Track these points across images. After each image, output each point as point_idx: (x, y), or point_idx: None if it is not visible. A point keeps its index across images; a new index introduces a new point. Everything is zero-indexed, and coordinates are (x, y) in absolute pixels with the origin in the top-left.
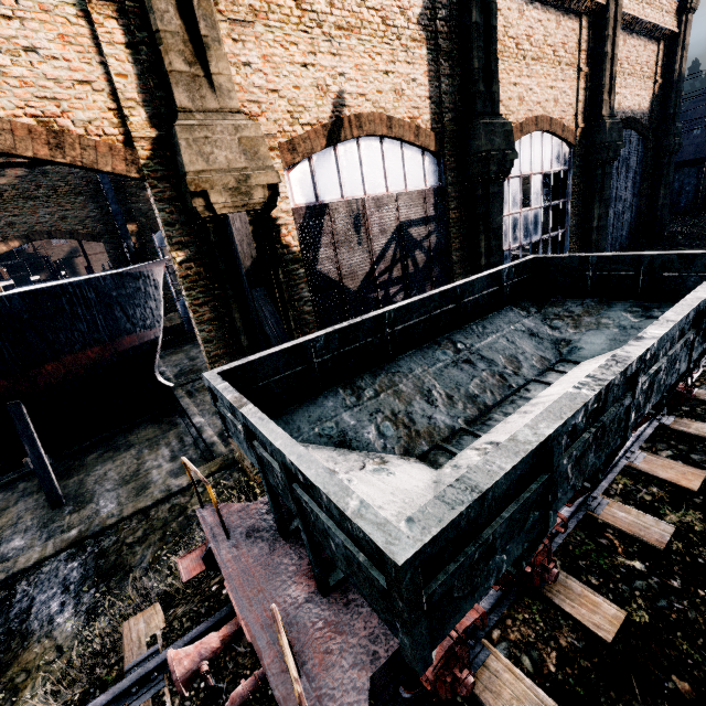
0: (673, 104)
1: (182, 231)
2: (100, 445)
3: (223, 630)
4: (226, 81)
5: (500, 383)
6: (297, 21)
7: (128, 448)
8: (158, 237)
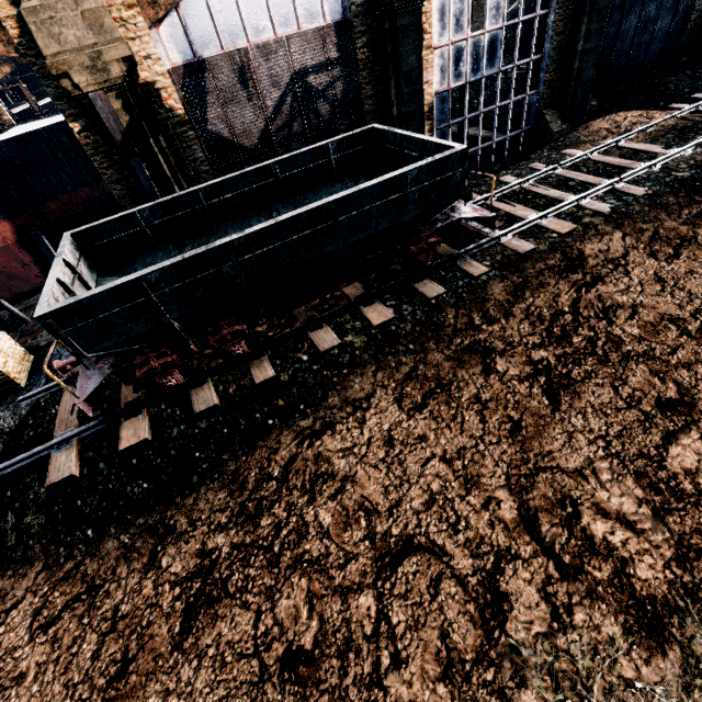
0: None
1: (71, 104)
2: None
3: None
4: None
5: None
6: None
7: None
8: None
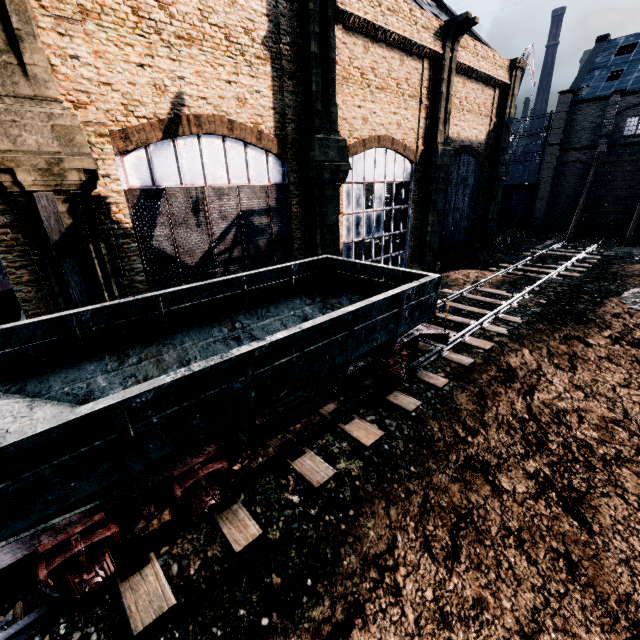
0: (503, 140)
1: None
2: None
3: None
4: (42, 72)
5: None
6: (133, 25)
7: None
8: None
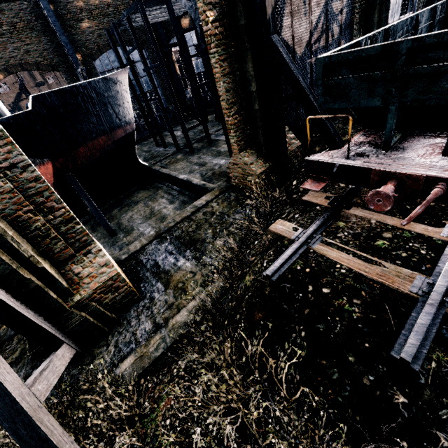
0: None
1: None
2: (115, 205)
3: (390, 183)
4: None
5: None
6: None
7: (136, 203)
8: (97, 64)
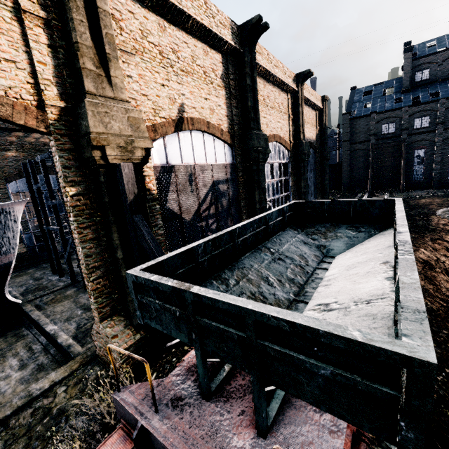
0: (325, 138)
1: (76, 173)
2: None
3: None
4: (120, 82)
5: (302, 270)
6: (159, 61)
7: None
8: (11, 186)
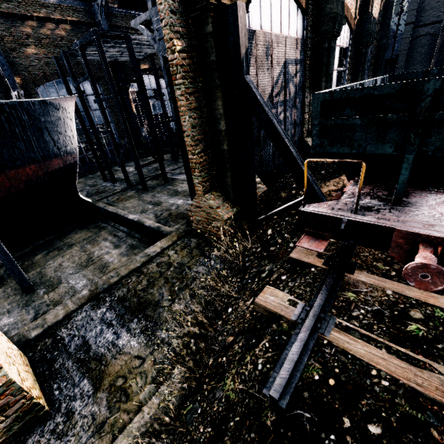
0: (388, 17)
1: (180, 21)
2: (41, 249)
3: (426, 250)
4: None
5: None
6: None
7: (70, 247)
8: (40, 91)
